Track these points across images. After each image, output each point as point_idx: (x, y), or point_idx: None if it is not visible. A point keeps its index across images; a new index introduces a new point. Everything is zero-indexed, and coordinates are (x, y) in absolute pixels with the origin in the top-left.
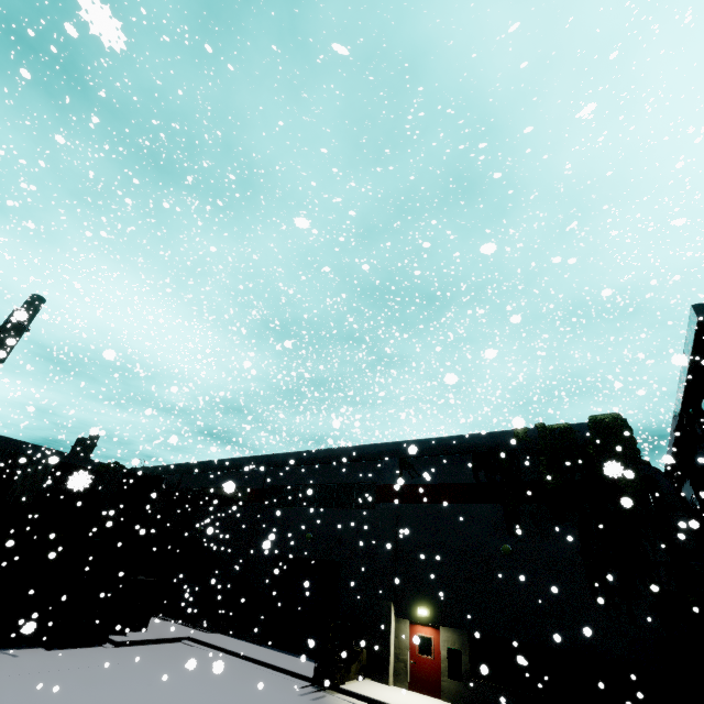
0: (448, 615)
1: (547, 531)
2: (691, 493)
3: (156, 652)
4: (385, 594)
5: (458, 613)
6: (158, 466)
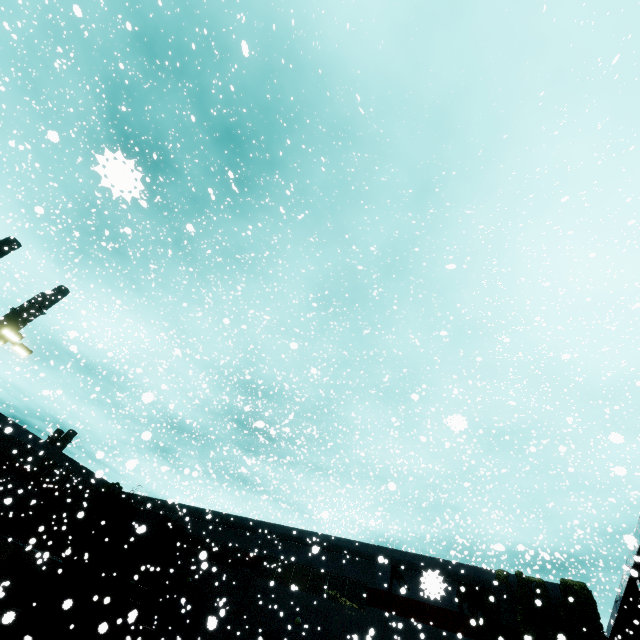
0: None
1: None
2: None
3: None
4: None
5: None
6: (157, 500)
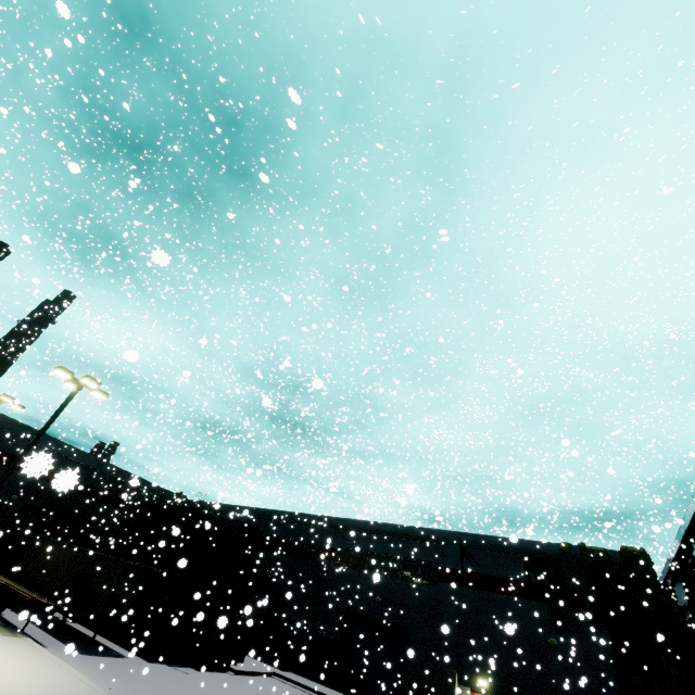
0: (503, 689)
1: (585, 633)
2: (684, 601)
3: (267, 684)
4: (450, 662)
5: (512, 688)
6: (224, 505)
